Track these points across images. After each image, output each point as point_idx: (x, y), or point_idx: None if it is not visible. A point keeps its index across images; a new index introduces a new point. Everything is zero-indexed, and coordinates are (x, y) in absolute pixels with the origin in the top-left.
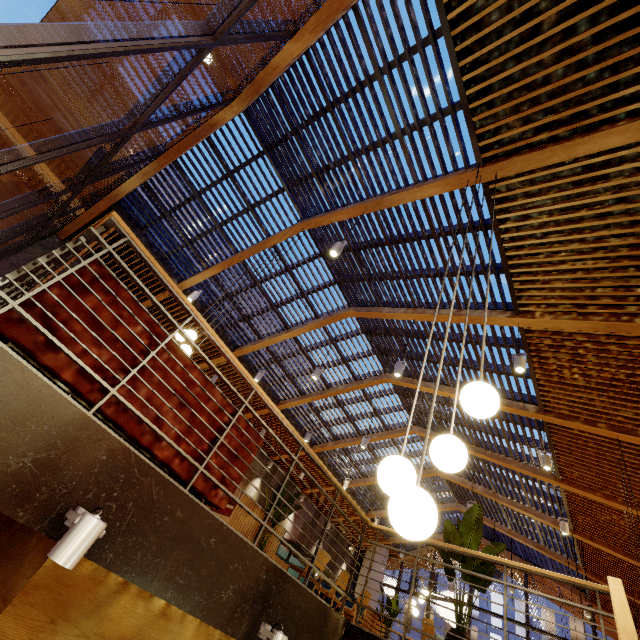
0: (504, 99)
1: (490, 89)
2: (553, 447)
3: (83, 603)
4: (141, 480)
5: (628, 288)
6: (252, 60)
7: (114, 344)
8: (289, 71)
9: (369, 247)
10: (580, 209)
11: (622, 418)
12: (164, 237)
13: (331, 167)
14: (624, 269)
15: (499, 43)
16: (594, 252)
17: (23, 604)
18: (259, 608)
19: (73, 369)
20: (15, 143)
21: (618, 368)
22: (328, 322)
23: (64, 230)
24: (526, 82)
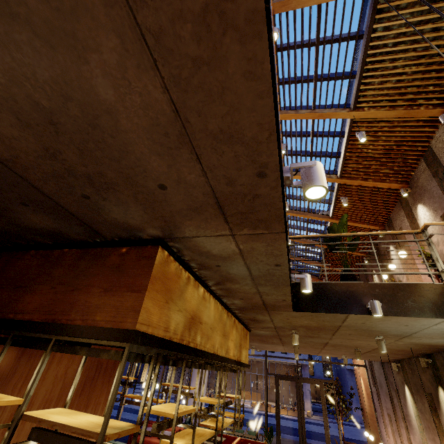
0: None
1: None
2: (336, 200)
3: (176, 290)
4: None
5: (425, 87)
6: None
7: None
8: None
9: None
10: (427, 24)
11: (382, 174)
12: None
13: None
14: (429, 73)
15: None
16: (420, 59)
17: (152, 291)
18: None
19: None
20: None
21: (395, 142)
22: None
23: None
24: None
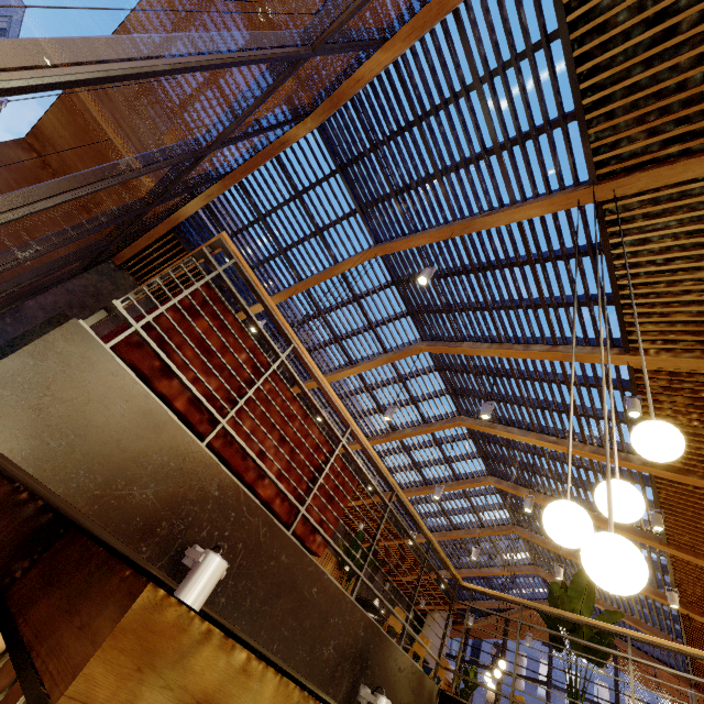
0: (627, 108)
1: (610, 97)
2: (660, 505)
3: (168, 652)
4: (249, 520)
5: None
6: (331, 72)
7: (221, 372)
8: (373, 83)
9: (451, 275)
10: None
11: None
12: (224, 263)
13: (413, 187)
14: None
15: (627, 46)
16: None
17: (112, 649)
18: (358, 668)
19: (185, 397)
20: (75, 164)
21: None
22: (398, 357)
23: (120, 255)
24: (657, 89)
